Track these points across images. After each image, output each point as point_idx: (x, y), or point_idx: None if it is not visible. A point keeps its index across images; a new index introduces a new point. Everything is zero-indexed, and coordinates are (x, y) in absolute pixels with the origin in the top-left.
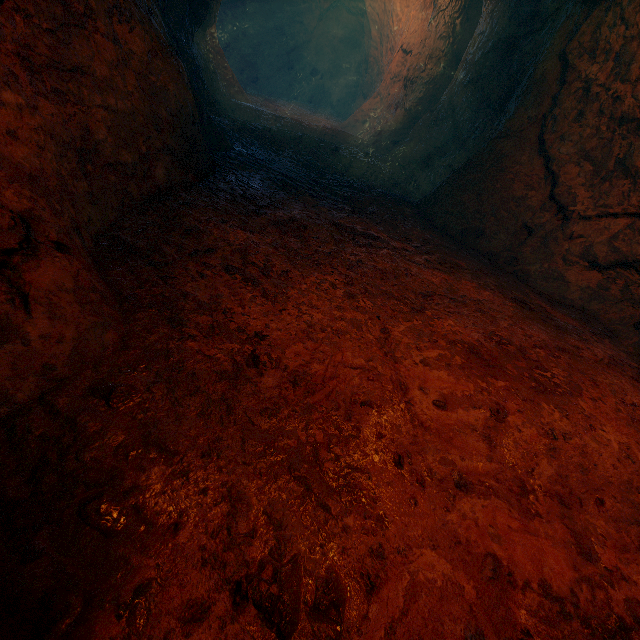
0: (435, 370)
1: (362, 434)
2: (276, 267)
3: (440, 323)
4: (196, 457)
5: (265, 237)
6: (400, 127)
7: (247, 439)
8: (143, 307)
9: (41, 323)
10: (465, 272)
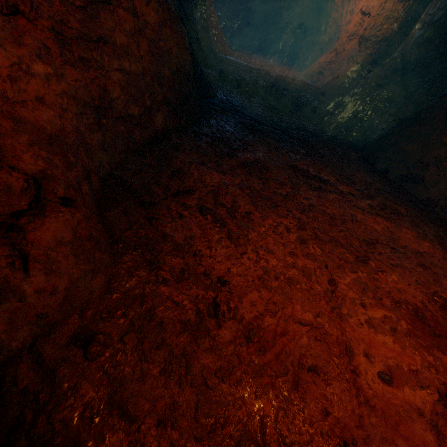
0: (380, 334)
1: (308, 408)
2: (241, 208)
3: (384, 277)
4: (152, 425)
5: (234, 178)
6: (351, 78)
7: (200, 405)
8: (129, 249)
9: (37, 280)
10: (404, 219)
